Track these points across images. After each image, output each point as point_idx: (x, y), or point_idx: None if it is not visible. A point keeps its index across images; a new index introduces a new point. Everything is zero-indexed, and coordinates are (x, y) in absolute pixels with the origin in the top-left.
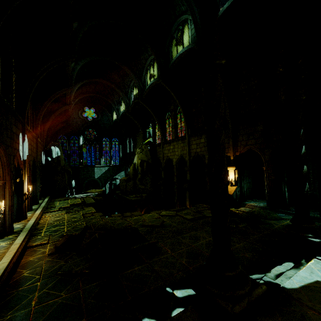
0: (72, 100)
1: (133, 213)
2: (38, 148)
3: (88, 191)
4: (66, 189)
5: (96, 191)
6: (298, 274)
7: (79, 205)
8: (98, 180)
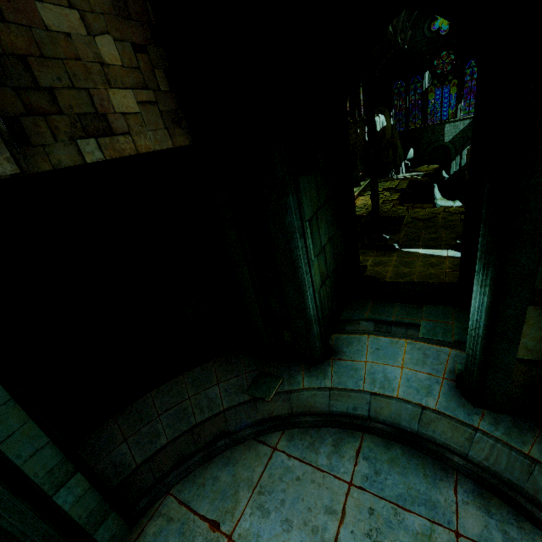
0: (407, 21)
1: (424, 205)
2: (359, 129)
3: (417, 169)
4: (389, 169)
5: (426, 170)
6: (417, 249)
7: (393, 189)
8: (448, 145)
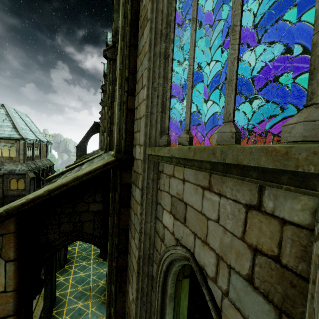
0: None
1: None
2: None
3: None
4: None
5: None
6: None
7: None
8: None
